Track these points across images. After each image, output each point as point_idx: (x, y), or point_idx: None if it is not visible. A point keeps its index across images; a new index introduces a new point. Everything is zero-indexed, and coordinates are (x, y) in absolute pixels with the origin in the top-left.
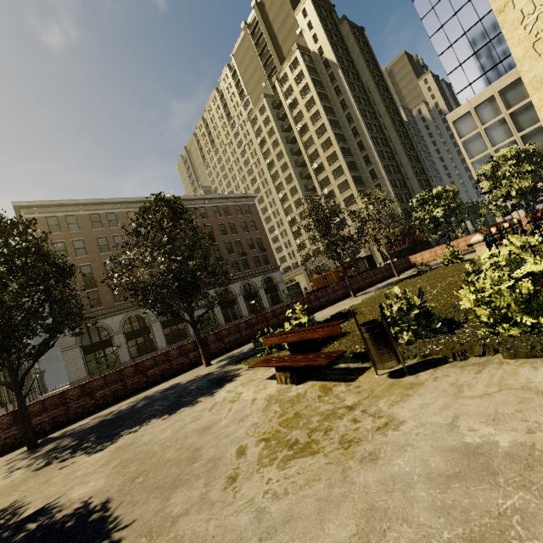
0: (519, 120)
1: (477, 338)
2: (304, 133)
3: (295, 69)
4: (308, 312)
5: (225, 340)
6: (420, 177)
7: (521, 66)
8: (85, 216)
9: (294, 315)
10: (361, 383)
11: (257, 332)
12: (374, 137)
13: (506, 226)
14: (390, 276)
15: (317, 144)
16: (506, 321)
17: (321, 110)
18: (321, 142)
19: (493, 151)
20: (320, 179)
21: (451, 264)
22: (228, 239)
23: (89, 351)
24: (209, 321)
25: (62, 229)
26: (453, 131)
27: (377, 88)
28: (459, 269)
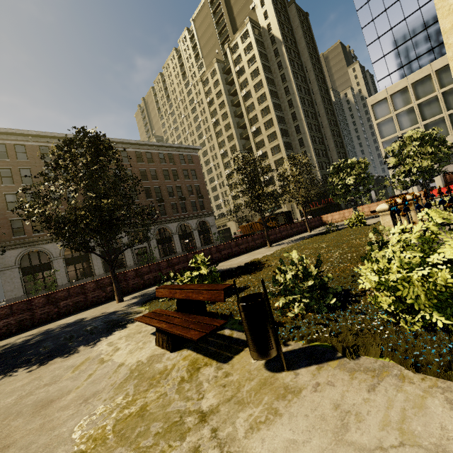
0: (425, 111)
1: (373, 326)
2: (247, 99)
3: (245, 40)
4: (227, 256)
5: (144, 277)
6: (339, 150)
7: (447, 38)
8: (34, 147)
9: (196, 265)
10: (232, 368)
11: (163, 276)
12: (306, 111)
13: (409, 198)
14: (304, 230)
15: (257, 110)
16: (411, 315)
17: (264, 80)
18: (260, 108)
19: (400, 134)
20: (256, 141)
21: (355, 226)
22: (170, 184)
23: (28, 272)
24: (145, 255)
25: (9, 156)
26: (371, 113)
27: (313, 68)
28: (361, 232)
